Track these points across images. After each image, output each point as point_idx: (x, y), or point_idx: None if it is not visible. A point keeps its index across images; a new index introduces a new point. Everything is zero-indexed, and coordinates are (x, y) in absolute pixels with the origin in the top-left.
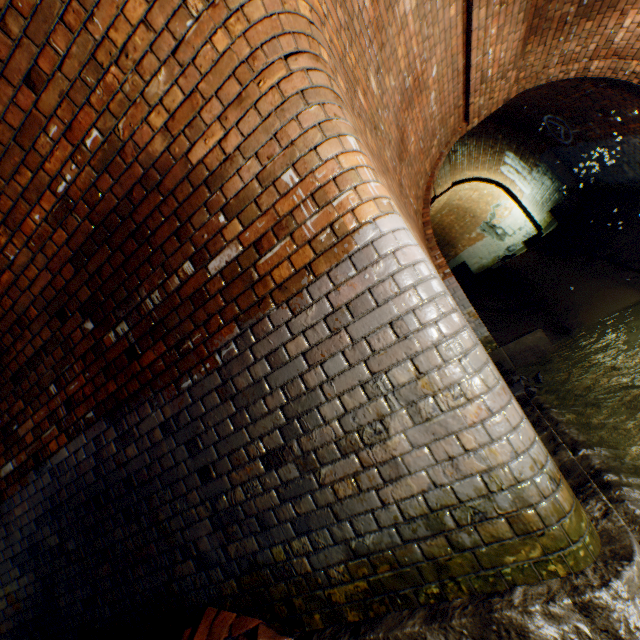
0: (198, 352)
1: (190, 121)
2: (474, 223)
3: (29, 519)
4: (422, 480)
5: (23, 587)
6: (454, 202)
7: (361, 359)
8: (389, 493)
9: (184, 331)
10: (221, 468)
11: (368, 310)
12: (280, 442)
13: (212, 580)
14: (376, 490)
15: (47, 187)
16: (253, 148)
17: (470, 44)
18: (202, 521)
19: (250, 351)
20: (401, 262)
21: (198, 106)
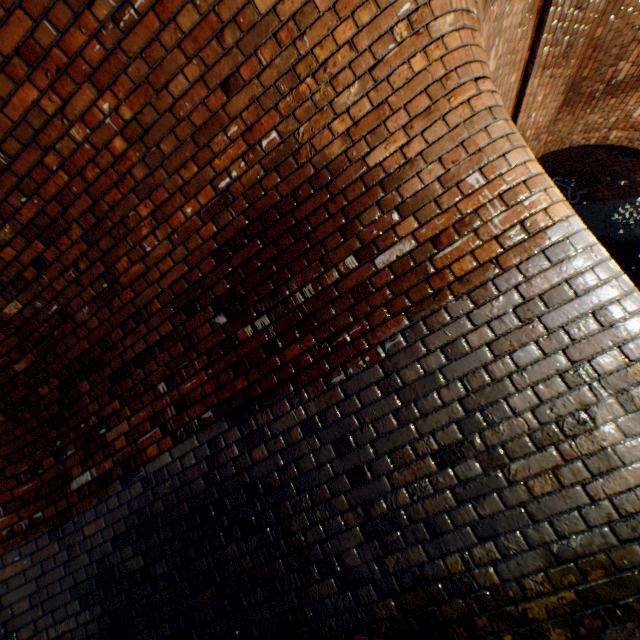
0: (355, 345)
1: (373, 128)
2: None
3: (103, 539)
4: (639, 472)
5: (82, 625)
6: None
7: (558, 348)
8: (599, 488)
9: (339, 324)
10: (378, 468)
11: (565, 300)
12: (457, 437)
13: (360, 601)
14: (582, 485)
15: (208, 182)
16: (436, 154)
17: (520, 107)
18: (350, 530)
19: (421, 343)
20: (598, 256)
21: (384, 116)
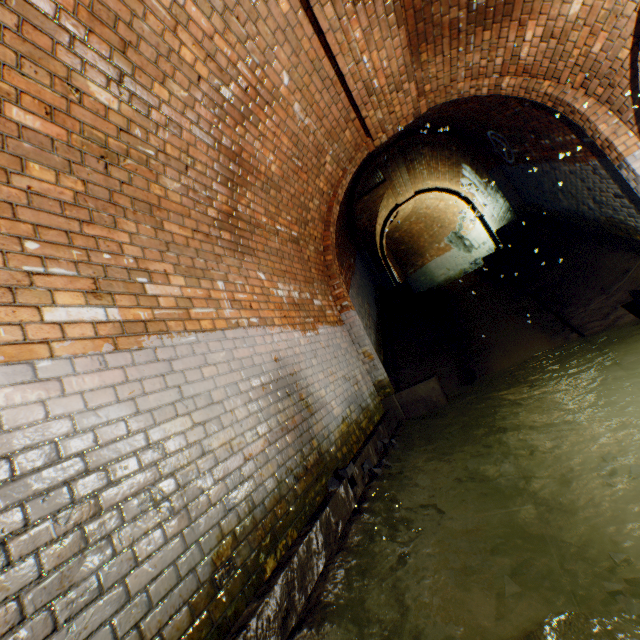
0: None
1: None
2: (441, 233)
3: None
4: None
5: None
6: (420, 211)
7: None
8: None
9: None
10: None
11: None
12: None
13: None
14: None
15: None
16: None
17: (330, 48)
18: None
19: None
20: None
21: None
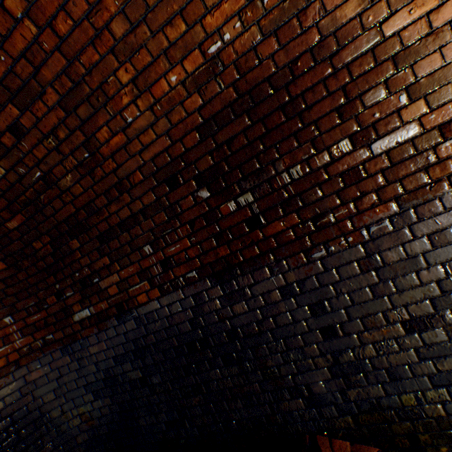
0: (339, 226)
1: None
2: None
3: (106, 356)
4: None
5: (97, 408)
6: None
7: None
8: None
9: (325, 206)
10: (350, 328)
11: None
12: (429, 311)
13: (323, 415)
14: None
15: (197, 45)
16: None
17: None
18: (319, 370)
19: (408, 229)
20: None
21: None
